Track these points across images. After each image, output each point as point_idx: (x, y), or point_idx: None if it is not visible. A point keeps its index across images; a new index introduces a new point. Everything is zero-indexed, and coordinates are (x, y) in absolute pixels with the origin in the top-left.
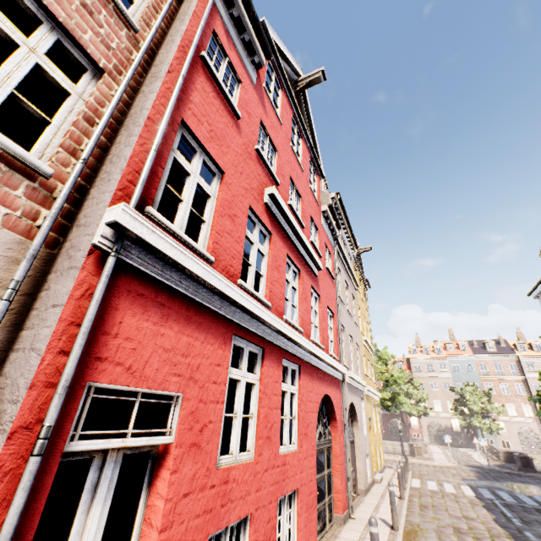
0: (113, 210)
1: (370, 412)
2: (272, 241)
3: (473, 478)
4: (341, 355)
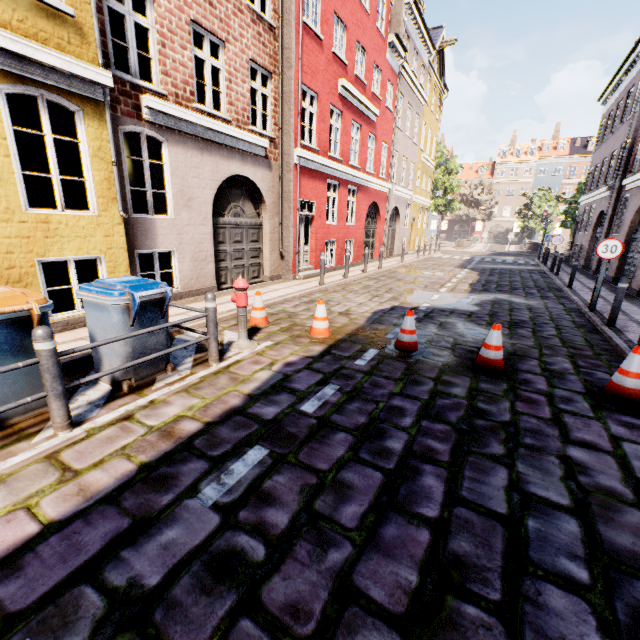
0: (297, 151)
1: (416, 214)
2: (343, 117)
3: (482, 255)
4: (390, 176)
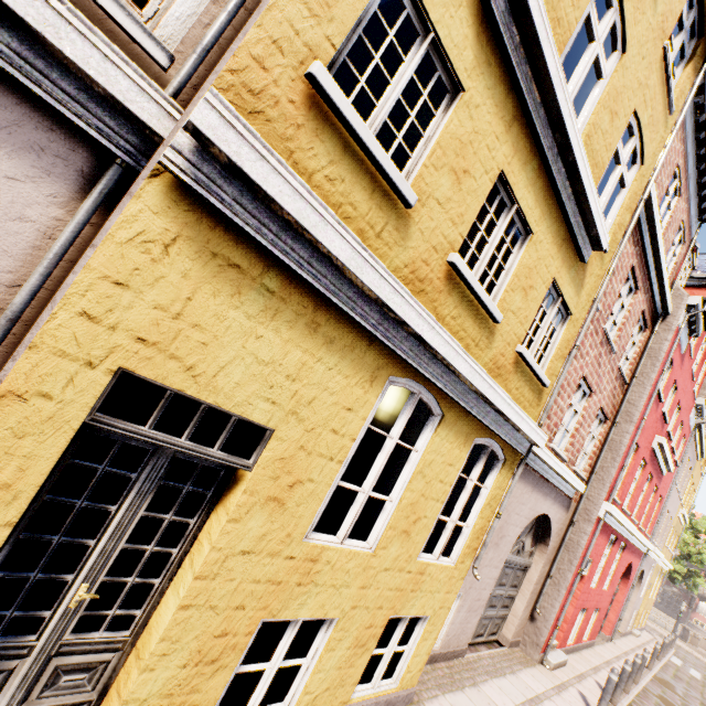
0: (608, 505)
1: (653, 579)
2: (645, 469)
3: None
4: (654, 534)
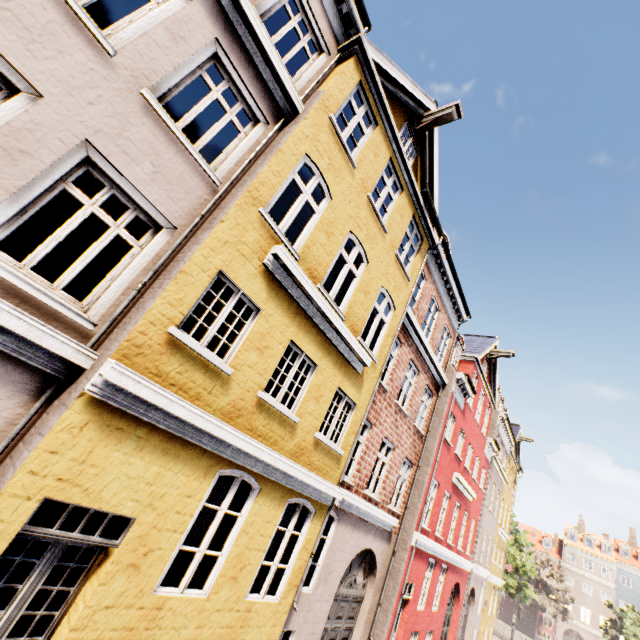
0: (417, 534)
1: (488, 595)
2: (451, 499)
3: None
4: (474, 553)
